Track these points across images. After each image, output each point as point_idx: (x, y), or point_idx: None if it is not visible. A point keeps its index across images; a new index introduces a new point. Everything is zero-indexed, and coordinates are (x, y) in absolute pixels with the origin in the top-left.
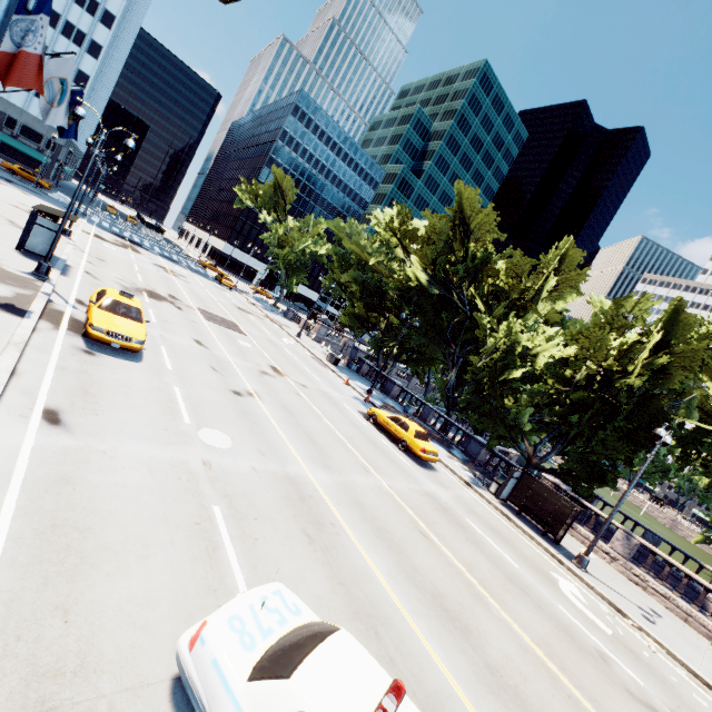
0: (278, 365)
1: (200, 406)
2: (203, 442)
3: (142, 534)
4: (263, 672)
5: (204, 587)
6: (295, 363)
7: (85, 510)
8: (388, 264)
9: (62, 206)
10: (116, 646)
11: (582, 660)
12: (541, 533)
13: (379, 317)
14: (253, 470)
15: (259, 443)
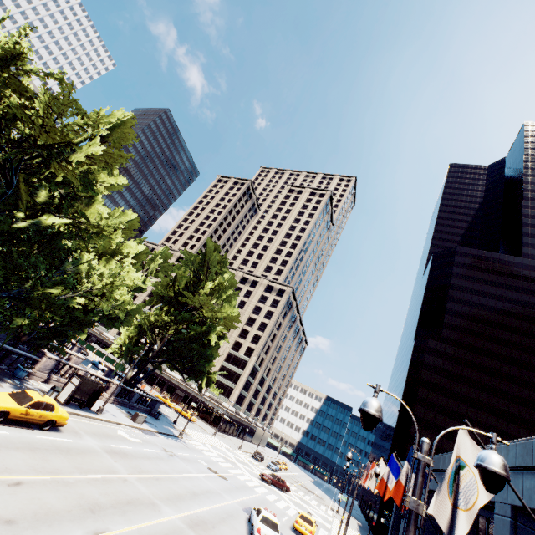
0: None
1: None
2: None
3: None
4: (278, 530)
5: None
6: None
7: None
8: None
9: None
10: None
11: (169, 463)
12: (79, 407)
13: None
14: None
15: None
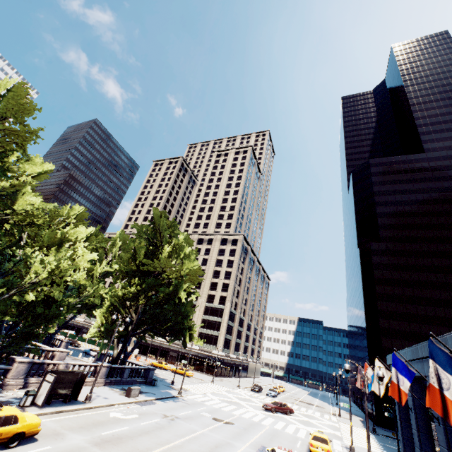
0: None
1: None
2: None
3: None
4: None
5: None
6: None
7: None
8: None
9: None
10: None
11: (170, 429)
12: (64, 402)
13: None
14: None
15: None
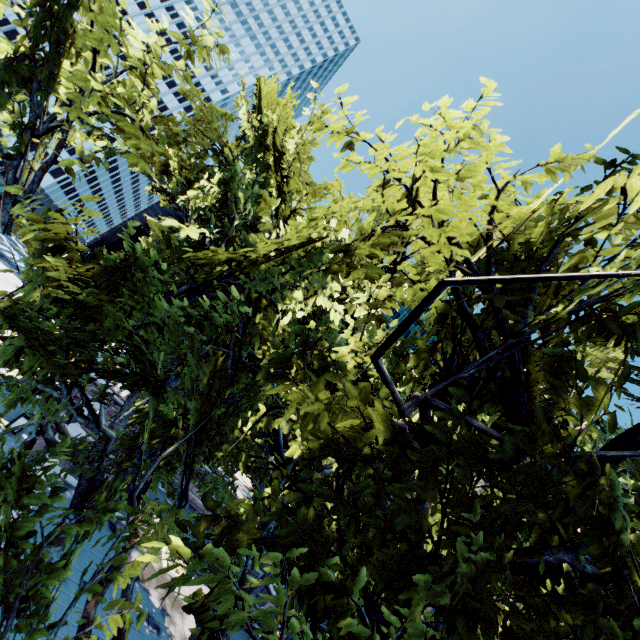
0: None
1: None
2: None
3: None
4: None
5: None
6: None
7: None
8: None
9: None
10: None
11: None
12: None
13: None
14: None
15: None
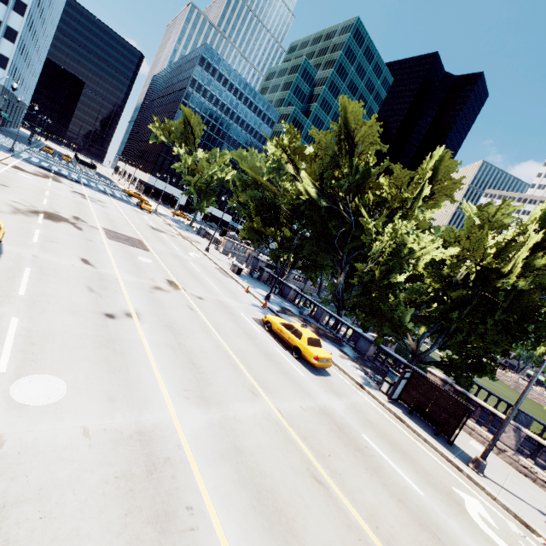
0: (177, 279)
1: (41, 341)
2: (10, 401)
3: None
4: None
5: None
6: (197, 275)
7: None
8: (281, 183)
9: None
10: None
11: None
12: (434, 433)
13: (276, 231)
14: (82, 434)
15: (113, 383)
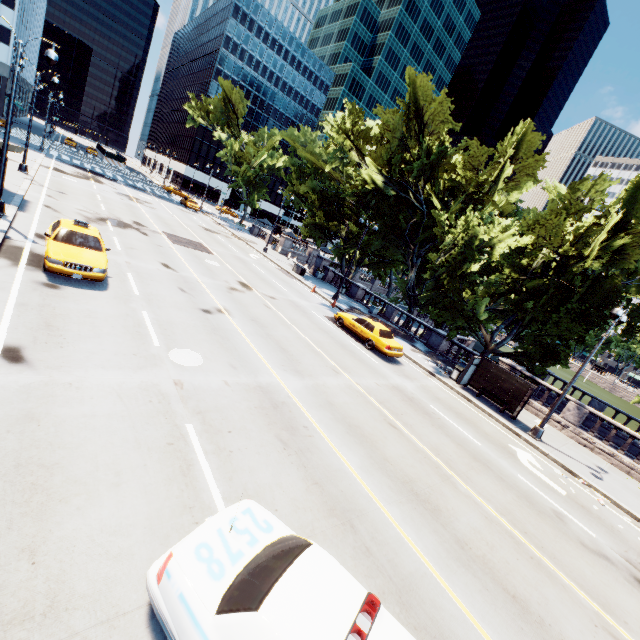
0: (246, 280)
1: (170, 328)
2: (173, 362)
3: (113, 462)
4: (231, 604)
5: (179, 507)
6: (263, 277)
7: (51, 445)
8: (344, 170)
9: (18, 142)
10: (88, 580)
11: (541, 522)
12: (499, 411)
13: (340, 225)
14: (225, 384)
15: (230, 357)
